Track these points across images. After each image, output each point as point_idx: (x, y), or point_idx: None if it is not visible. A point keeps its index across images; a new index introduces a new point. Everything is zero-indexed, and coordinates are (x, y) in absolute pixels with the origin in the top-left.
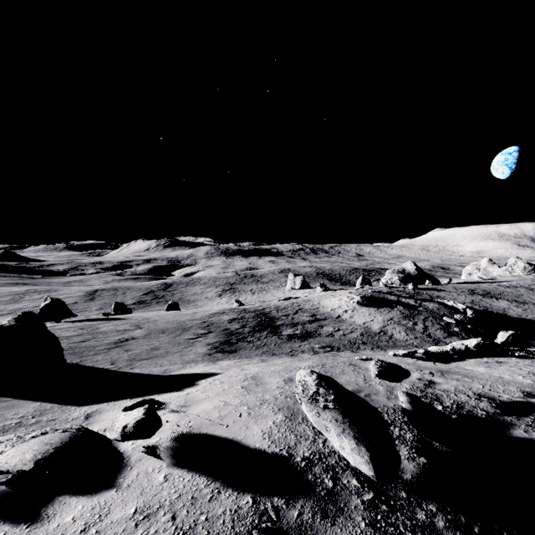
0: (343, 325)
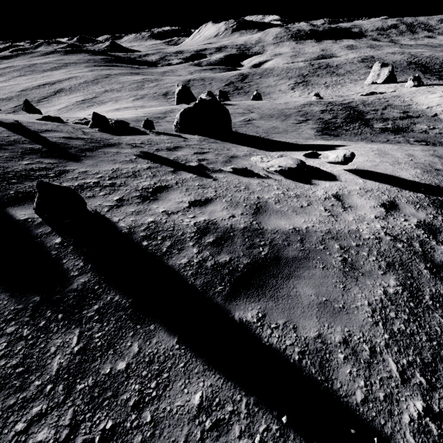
0: (439, 124)
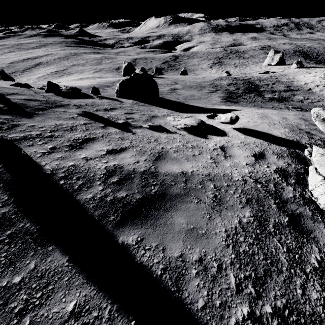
0: (311, 96)
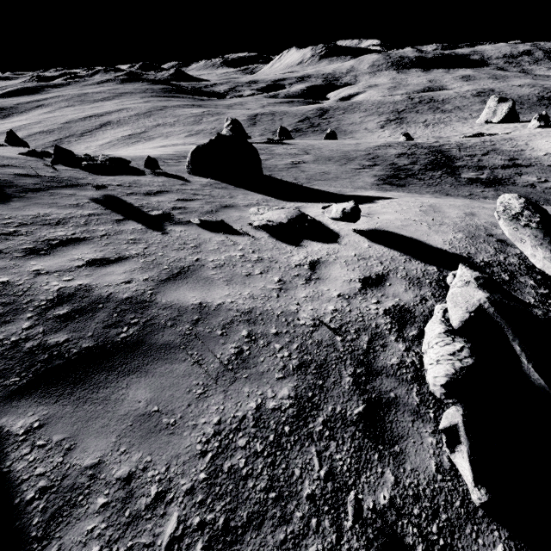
0: None
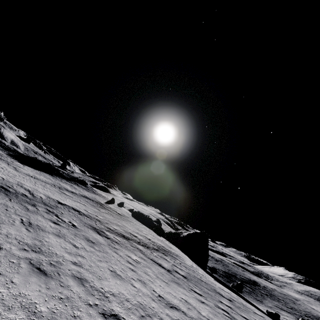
0: (42, 159)
